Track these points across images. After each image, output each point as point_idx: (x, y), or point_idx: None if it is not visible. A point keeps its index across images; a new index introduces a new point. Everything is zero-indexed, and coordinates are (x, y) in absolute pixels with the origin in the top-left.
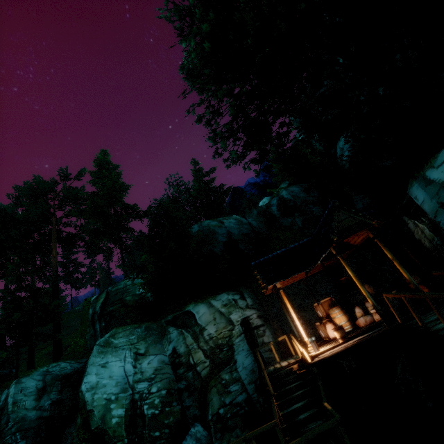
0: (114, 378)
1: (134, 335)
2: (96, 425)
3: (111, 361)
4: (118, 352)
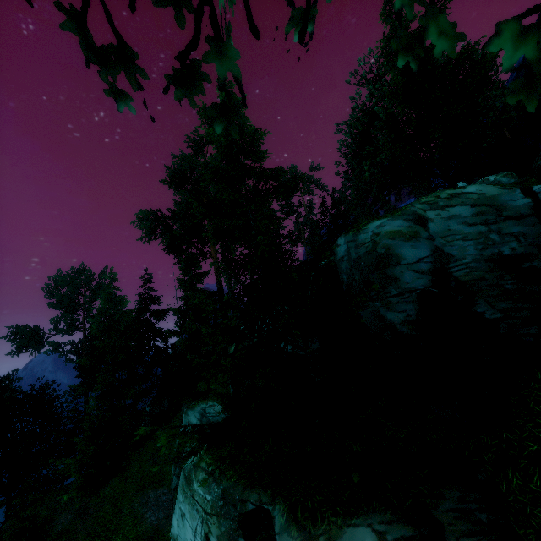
0: None
1: (210, 495)
2: None
3: (186, 519)
4: (192, 511)
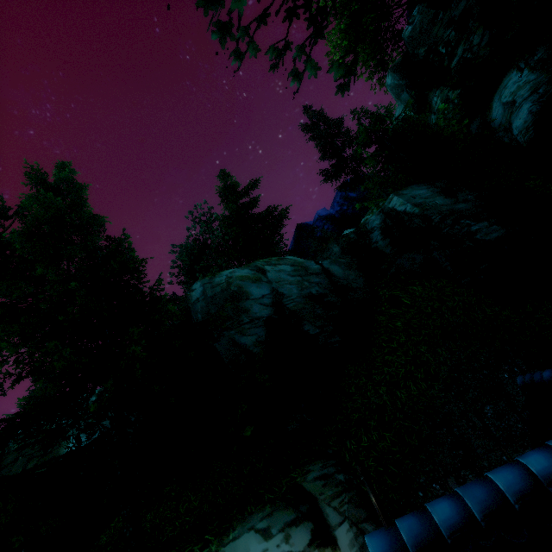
0: None
1: None
2: None
3: None
4: None
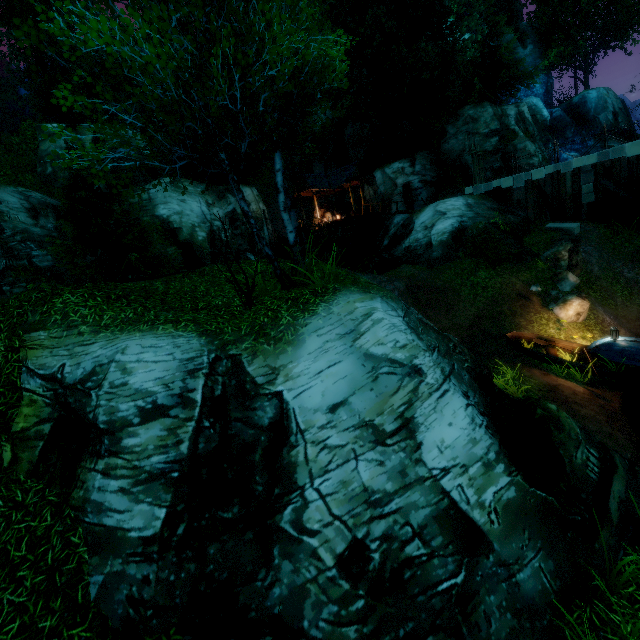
0: (195, 213)
1: (200, 189)
2: (184, 238)
3: (189, 200)
4: (192, 196)
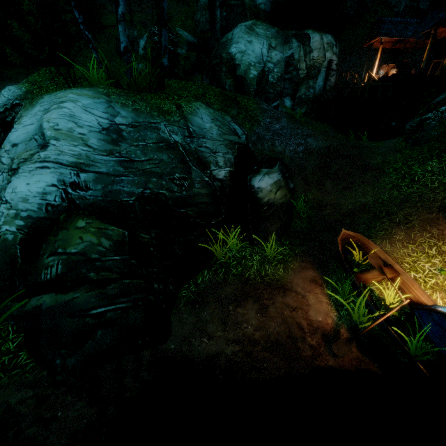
0: (255, 53)
1: (269, 32)
2: (240, 74)
3: (254, 42)
4: (259, 38)
